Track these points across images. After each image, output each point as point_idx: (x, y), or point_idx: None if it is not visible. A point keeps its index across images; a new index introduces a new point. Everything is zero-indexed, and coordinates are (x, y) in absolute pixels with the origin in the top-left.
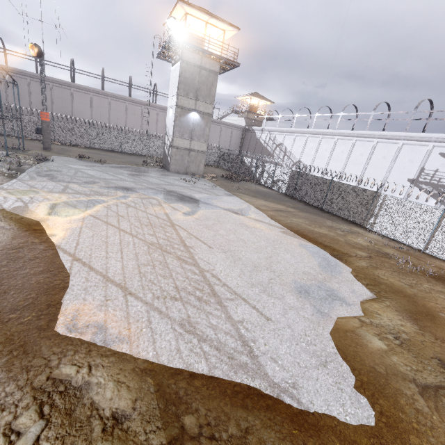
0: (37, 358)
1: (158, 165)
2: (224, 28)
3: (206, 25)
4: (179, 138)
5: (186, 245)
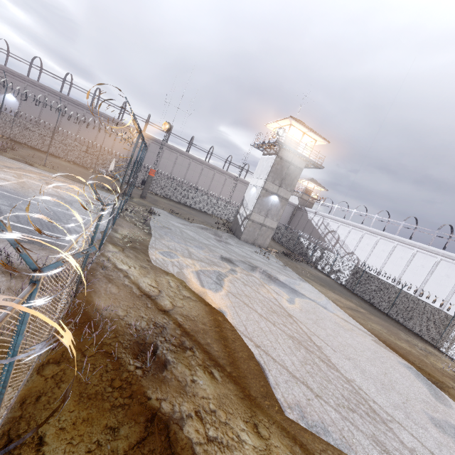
0: (314, 452)
1: (227, 229)
2: (317, 139)
3: (303, 134)
4: (256, 213)
5: (315, 343)
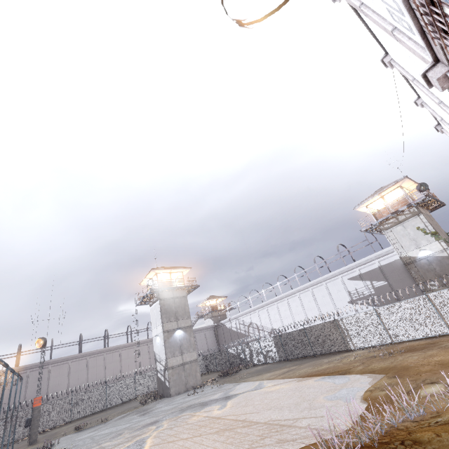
0: None
1: (155, 397)
2: (182, 271)
3: (170, 273)
4: (171, 358)
5: (241, 420)
